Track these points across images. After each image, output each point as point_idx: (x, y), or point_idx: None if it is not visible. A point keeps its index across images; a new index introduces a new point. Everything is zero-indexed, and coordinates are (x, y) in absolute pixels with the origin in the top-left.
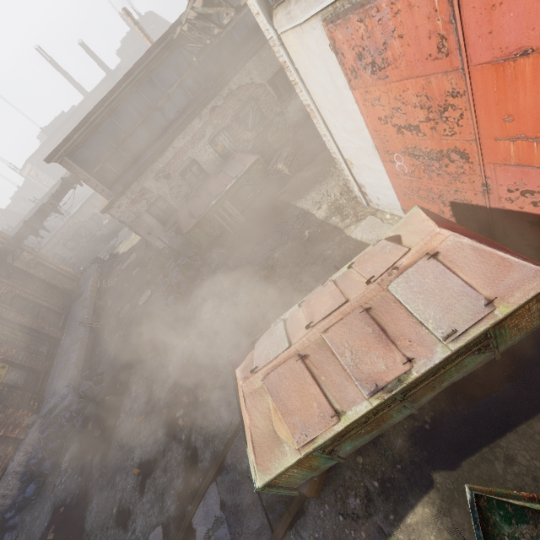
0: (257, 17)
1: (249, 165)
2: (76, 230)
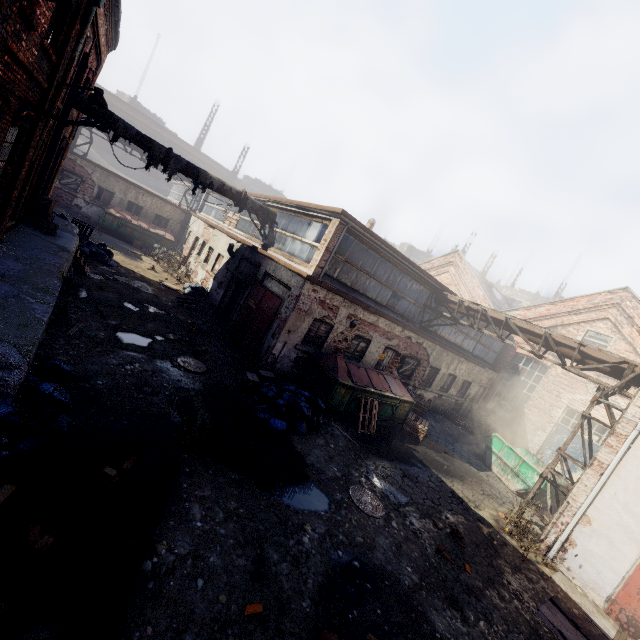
0: (635, 406)
1: (407, 399)
2: (70, 169)
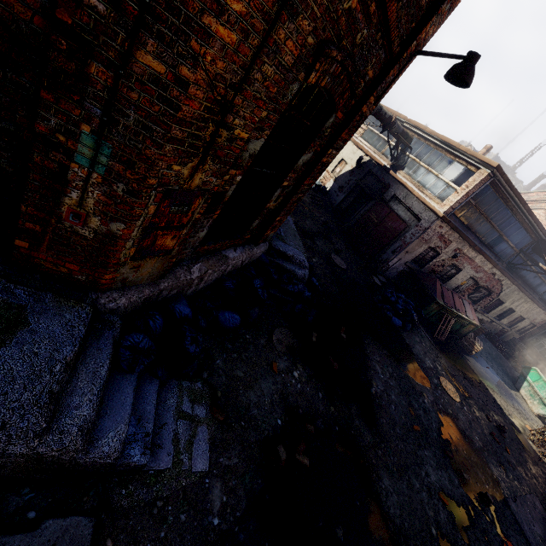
0: None
1: (476, 323)
2: None
